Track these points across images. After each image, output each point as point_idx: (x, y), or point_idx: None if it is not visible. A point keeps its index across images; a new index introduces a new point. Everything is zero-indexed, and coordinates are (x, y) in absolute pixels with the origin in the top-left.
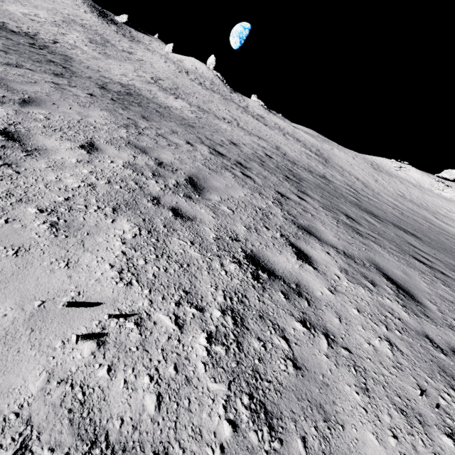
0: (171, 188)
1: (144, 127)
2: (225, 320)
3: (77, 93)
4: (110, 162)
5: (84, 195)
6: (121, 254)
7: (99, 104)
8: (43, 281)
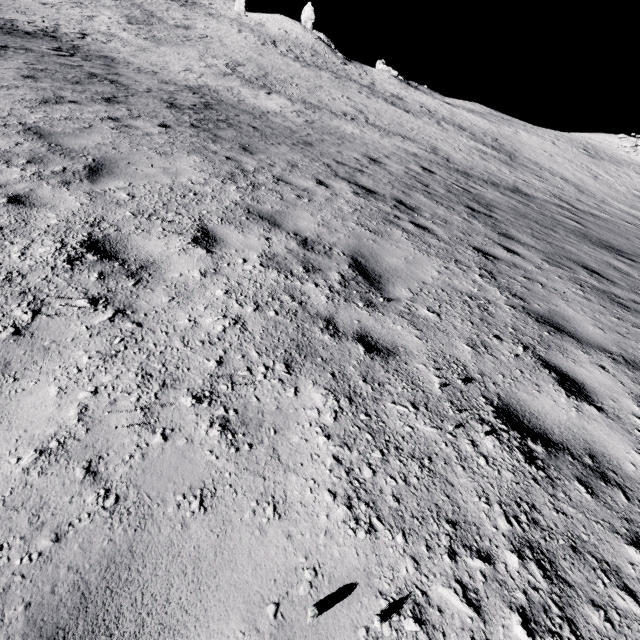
0: (339, 290)
1: (253, 170)
2: (531, 574)
3: (146, 129)
4: (242, 262)
5: (237, 345)
6: (335, 464)
7: (181, 142)
8: (258, 556)
